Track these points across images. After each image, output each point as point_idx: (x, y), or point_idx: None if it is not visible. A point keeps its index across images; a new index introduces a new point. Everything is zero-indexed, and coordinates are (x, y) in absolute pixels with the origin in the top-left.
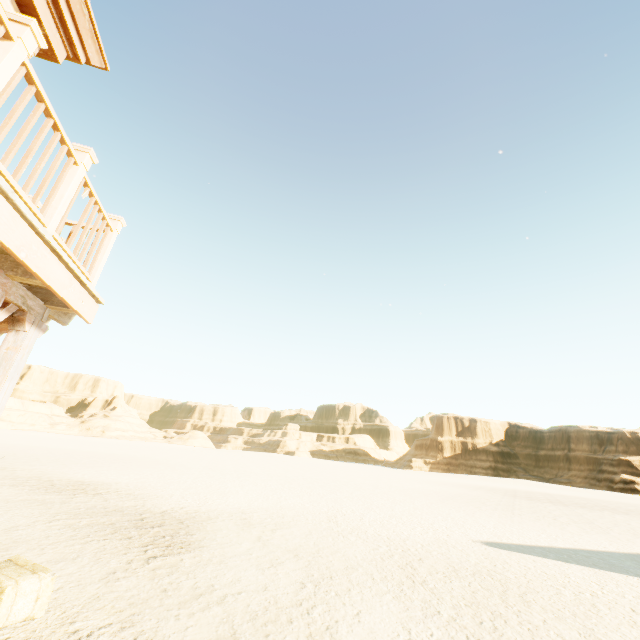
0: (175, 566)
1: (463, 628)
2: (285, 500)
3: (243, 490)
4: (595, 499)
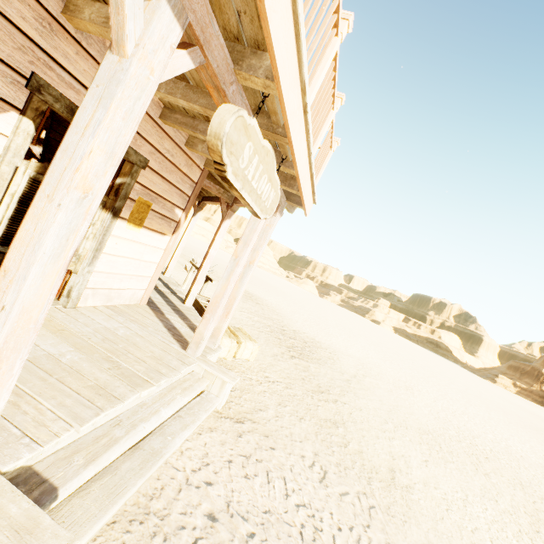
0: (306, 368)
1: (517, 523)
2: (371, 358)
3: (341, 337)
4: None
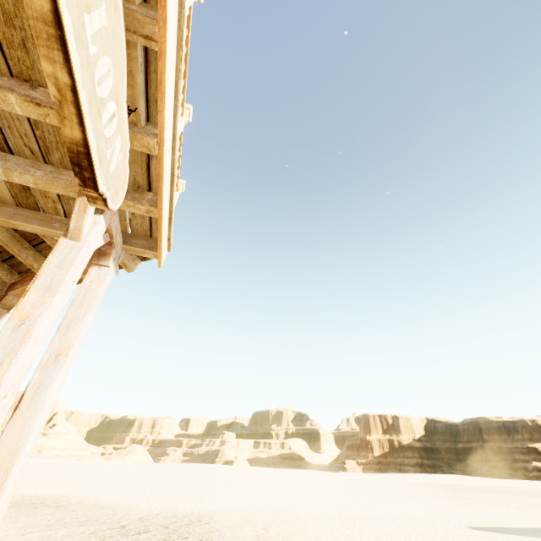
0: None
1: None
2: (253, 502)
3: (206, 495)
4: (521, 487)
